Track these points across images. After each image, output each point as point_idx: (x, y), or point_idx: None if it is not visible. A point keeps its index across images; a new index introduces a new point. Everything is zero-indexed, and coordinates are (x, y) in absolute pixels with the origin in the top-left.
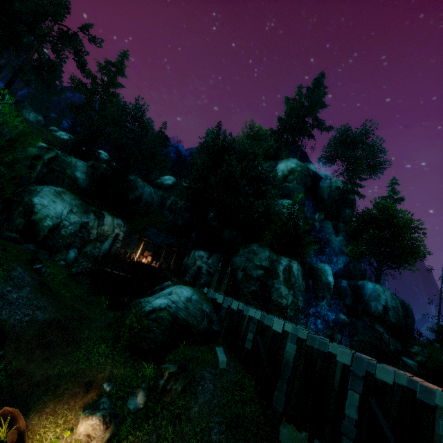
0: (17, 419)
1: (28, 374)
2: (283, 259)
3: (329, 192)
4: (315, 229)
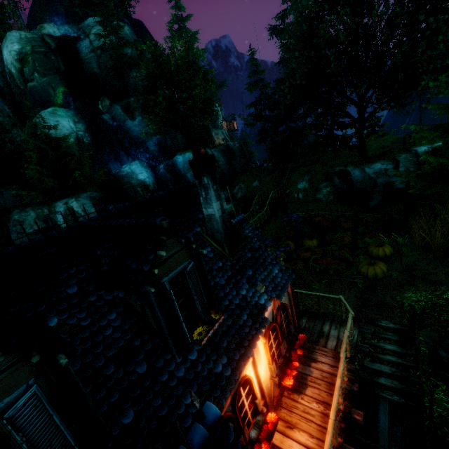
0: None
1: None
2: (57, 206)
3: (97, 60)
4: (108, 124)
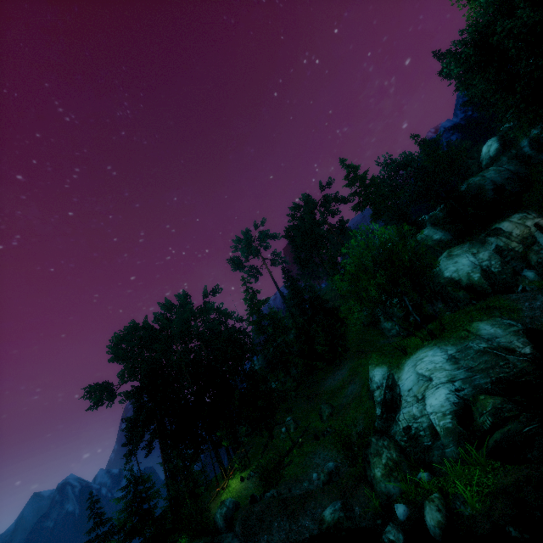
0: None
1: None
2: None
3: None
4: None
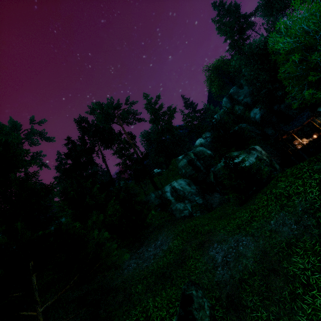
0: None
1: None
2: None
3: None
4: None
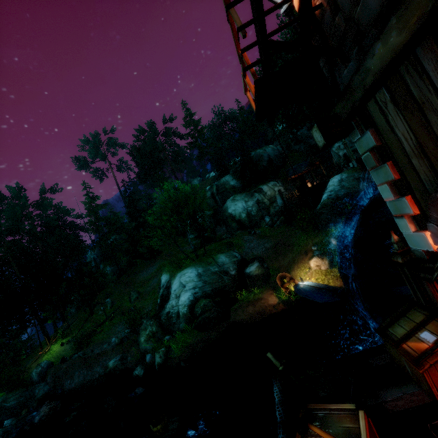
0: (286, 275)
1: (282, 265)
2: None
3: None
4: None
